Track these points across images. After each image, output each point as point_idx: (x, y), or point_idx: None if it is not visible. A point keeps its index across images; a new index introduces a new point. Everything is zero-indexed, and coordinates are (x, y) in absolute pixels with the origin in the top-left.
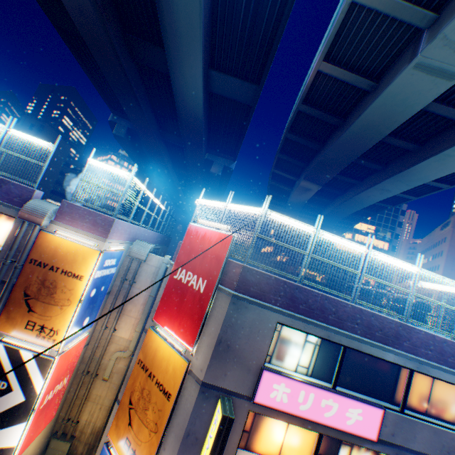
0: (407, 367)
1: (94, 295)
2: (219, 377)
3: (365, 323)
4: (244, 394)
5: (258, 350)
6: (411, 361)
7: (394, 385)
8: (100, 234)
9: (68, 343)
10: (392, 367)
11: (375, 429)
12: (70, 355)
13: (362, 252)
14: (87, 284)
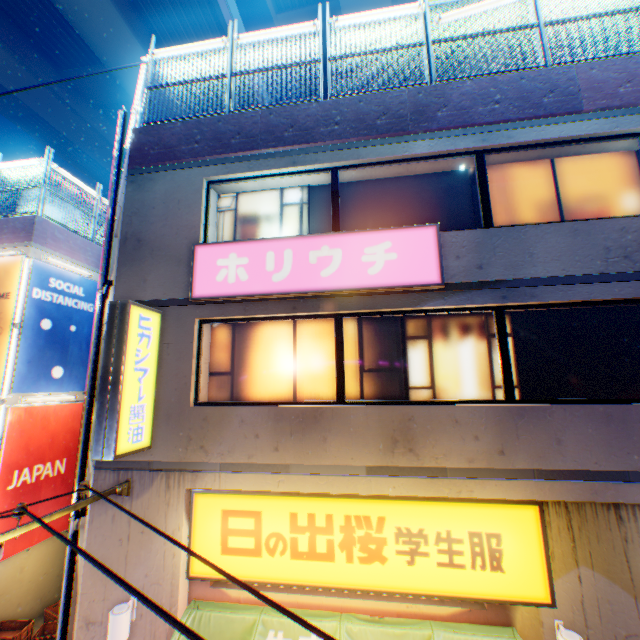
0: (467, 154)
1: (52, 330)
2: (137, 289)
3: (353, 118)
4: (181, 299)
5: (186, 230)
6: (468, 136)
7: (475, 211)
8: (24, 240)
9: (24, 392)
10: (461, 185)
11: (432, 265)
12: (44, 420)
13: (314, 30)
14: (17, 301)
